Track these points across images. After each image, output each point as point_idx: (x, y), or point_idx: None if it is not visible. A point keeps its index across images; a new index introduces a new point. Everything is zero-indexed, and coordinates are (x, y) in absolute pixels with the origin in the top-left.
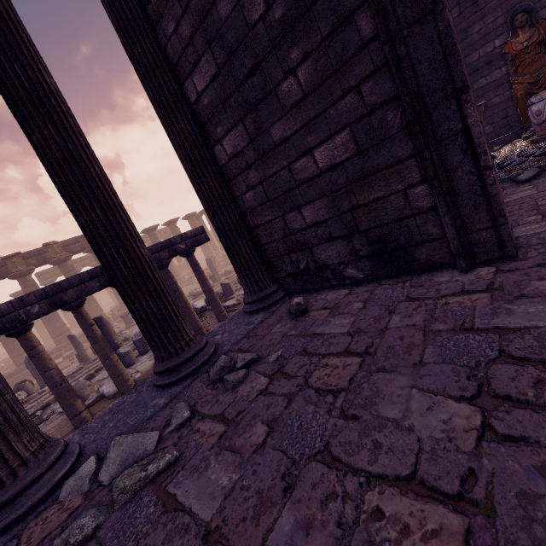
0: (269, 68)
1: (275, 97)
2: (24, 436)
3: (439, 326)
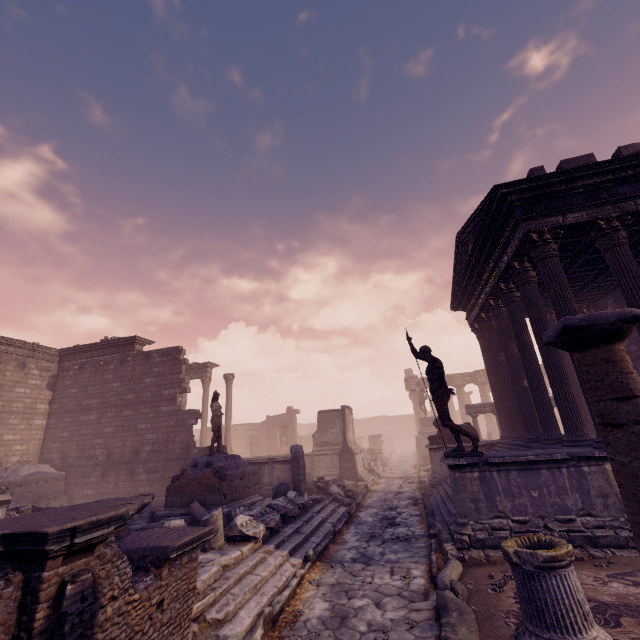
0: (635, 362)
1: (637, 369)
2: None
3: None
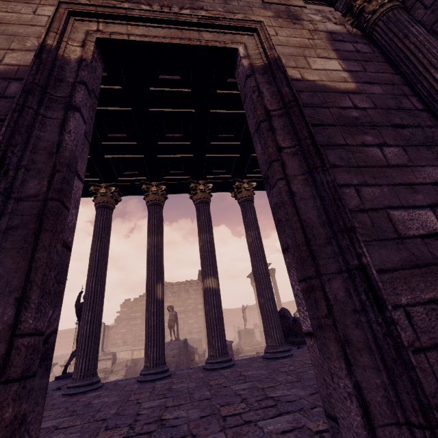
0: None
1: None
2: None
3: (317, 409)
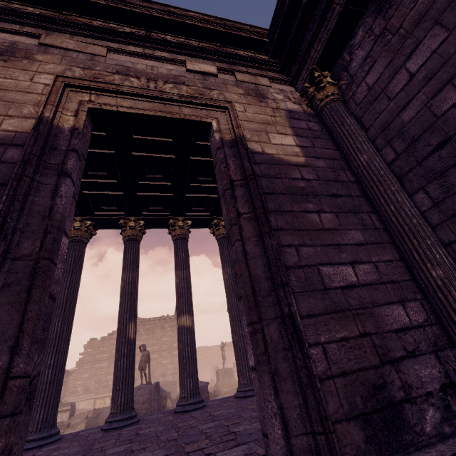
0: None
1: None
2: None
3: None
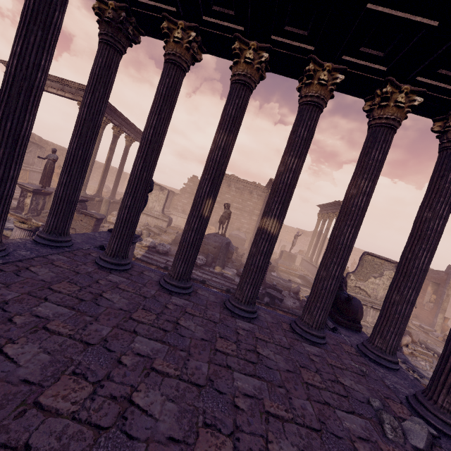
0: None
1: None
2: (448, 398)
3: None
